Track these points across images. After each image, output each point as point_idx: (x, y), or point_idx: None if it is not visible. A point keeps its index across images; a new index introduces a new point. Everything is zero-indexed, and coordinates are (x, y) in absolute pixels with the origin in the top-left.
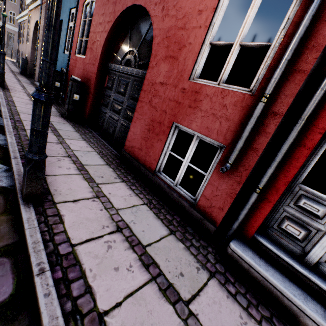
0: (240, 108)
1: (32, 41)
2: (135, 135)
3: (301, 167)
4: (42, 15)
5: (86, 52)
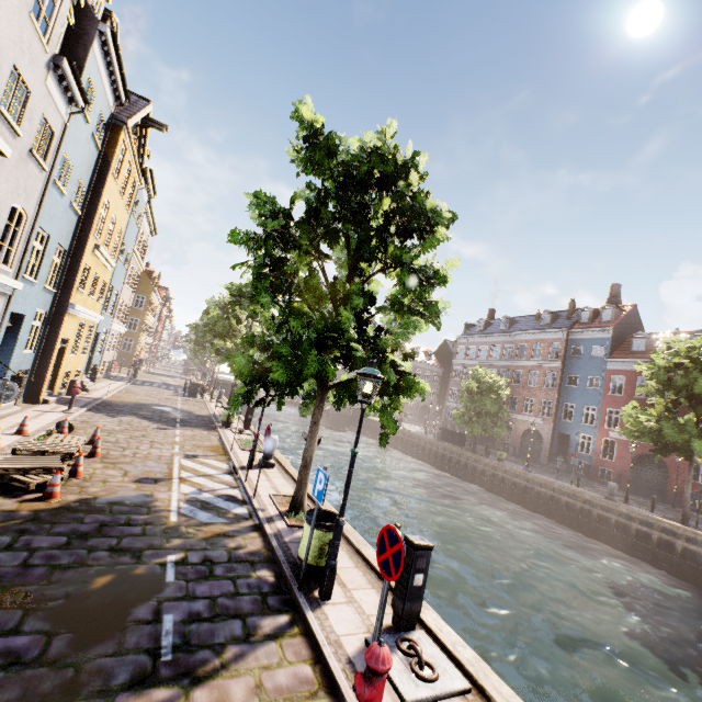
0: None
1: (521, 436)
2: (670, 495)
3: None
4: (545, 429)
5: (615, 460)
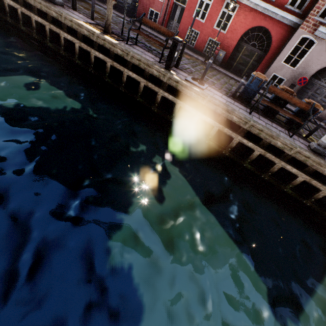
0: (161, 5)
1: None
2: (139, 12)
3: (170, 16)
4: None
5: None
